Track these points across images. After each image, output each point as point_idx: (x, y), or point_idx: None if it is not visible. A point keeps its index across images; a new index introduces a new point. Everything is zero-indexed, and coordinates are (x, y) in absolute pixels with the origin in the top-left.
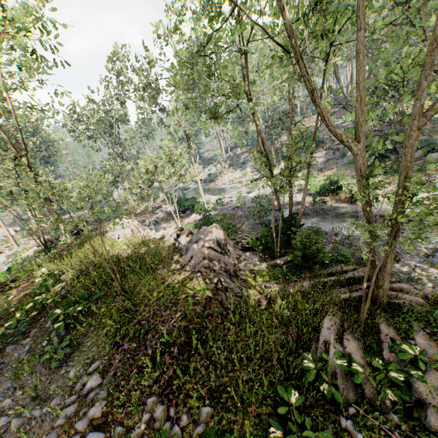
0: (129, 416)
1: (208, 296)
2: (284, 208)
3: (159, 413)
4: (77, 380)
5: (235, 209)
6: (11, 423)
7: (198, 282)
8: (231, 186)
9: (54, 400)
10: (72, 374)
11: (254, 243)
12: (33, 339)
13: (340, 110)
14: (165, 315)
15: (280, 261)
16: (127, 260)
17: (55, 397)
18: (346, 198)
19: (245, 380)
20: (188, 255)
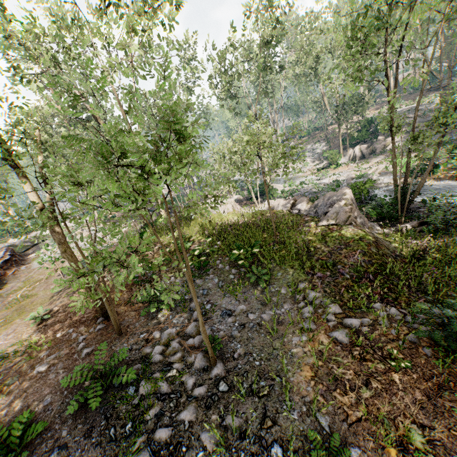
0: (365, 314)
1: (374, 241)
2: (372, 189)
3: (395, 311)
4: (292, 295)
5: (312, 194)
6: (262, 317)
7: (356, 231)
8: (294, 176)
9: (285, 305)
10: (283, 292)
11: (372, 211)
12: (215, 275)
13: (407, 95)
14: (344, 253)
15: (408, 225)
16: (252, 225)
17: (285, 304)
18: (445, 176)
19: (455, 296)
20: (331, 212)
